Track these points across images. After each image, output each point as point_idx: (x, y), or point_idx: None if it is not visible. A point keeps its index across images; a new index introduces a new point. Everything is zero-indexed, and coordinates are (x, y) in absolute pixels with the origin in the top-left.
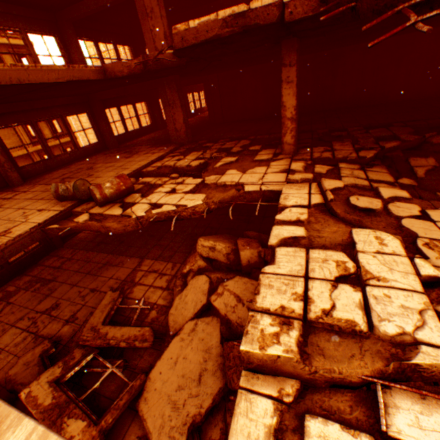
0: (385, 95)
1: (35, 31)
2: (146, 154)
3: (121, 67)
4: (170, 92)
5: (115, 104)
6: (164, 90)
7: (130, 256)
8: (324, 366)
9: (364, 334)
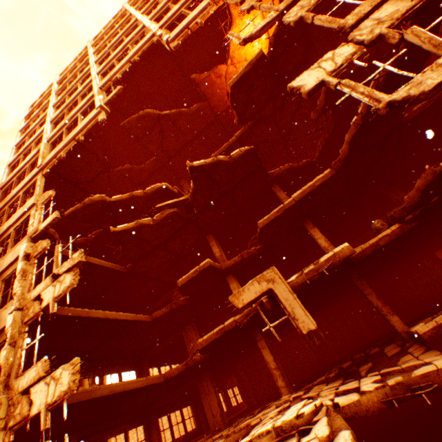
0: (363, 335)
1: (126, 369)
2: None
3: (174, 370)
4: (206, 382)
5: (166, 411)
6: (202, 382)
7: None
8: None
9: (271, 431)
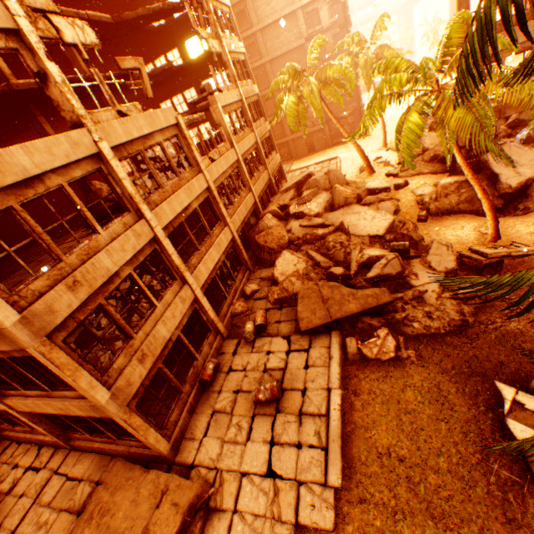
0: None
1: None
2: None
3: None
4: None
5: None
6: None
7: (46, 254)
8: None
9: None
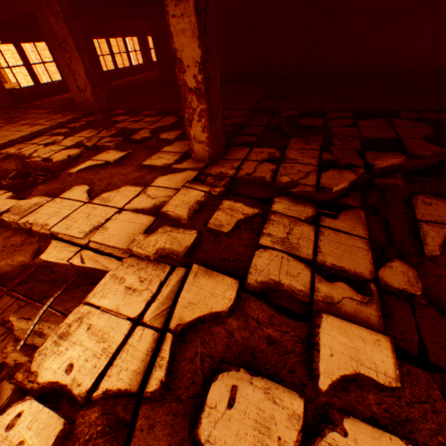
0: (400, 61)
1: None
2: (23, 125)
3: None
4: (55, 21)
5: (9, 39)
6: (45, 16)
7: None
8: None
9: None
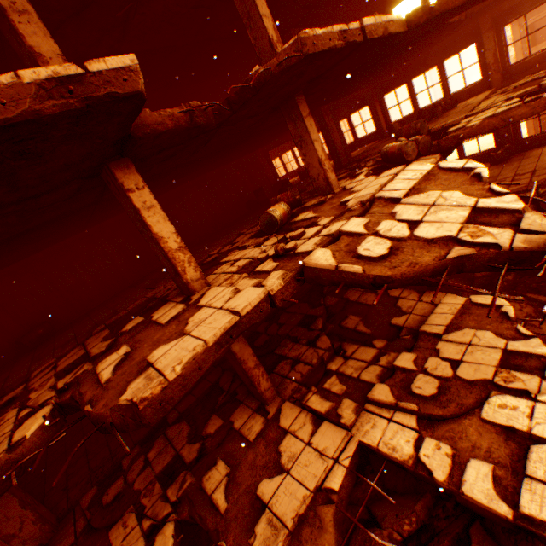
0: None
1: None
2: None
3: None
4: None
5: None
6: None
7: None
8: None
9: None
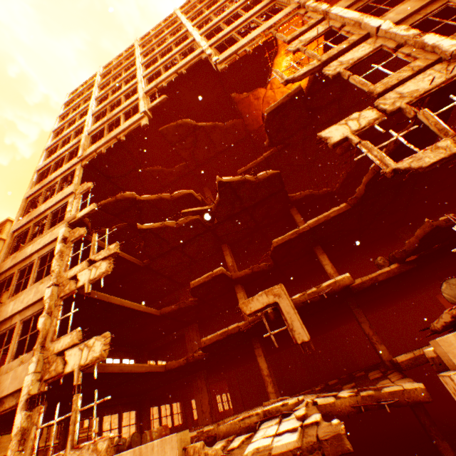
0: (355, 362)
1: (127, 357)
2: None
3: (175, 362)
4: (200, 380)
5: (158, 402)
6: (196, 379)
7: None
8: (242, 421)
9: (260, 413)
